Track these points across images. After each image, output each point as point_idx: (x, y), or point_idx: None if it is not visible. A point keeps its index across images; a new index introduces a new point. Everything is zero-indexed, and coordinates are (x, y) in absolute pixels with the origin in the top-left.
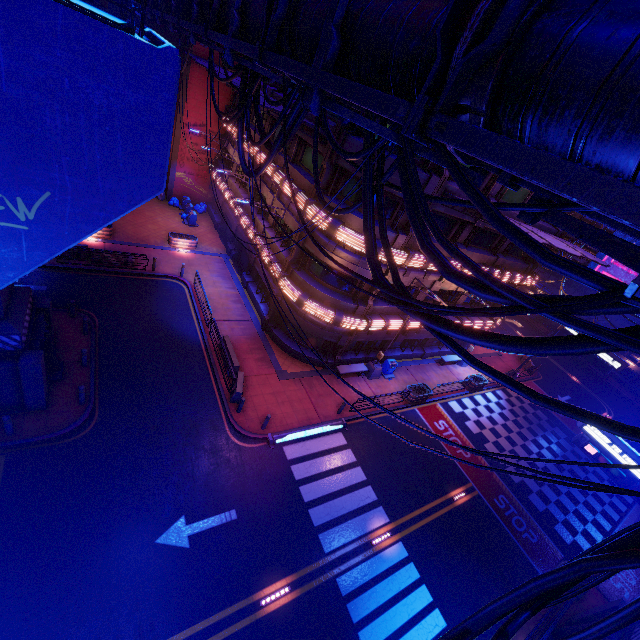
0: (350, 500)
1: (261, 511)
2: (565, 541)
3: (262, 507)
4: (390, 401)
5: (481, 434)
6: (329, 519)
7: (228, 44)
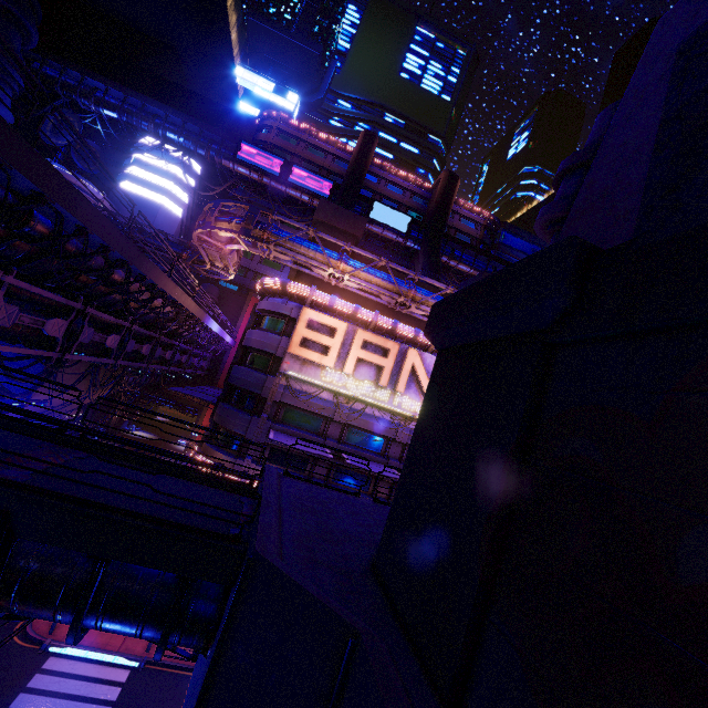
0: None
1: None
2: None
3: None
4: None
5: None
6: None
7: None
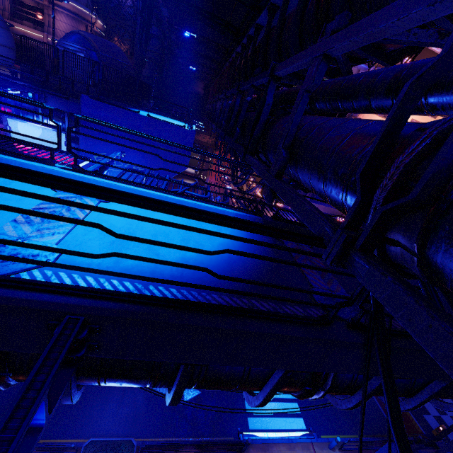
0: None
1: None
2: (431, 427)
3: None
4: None
5: None
6: None
7: (214, 127)
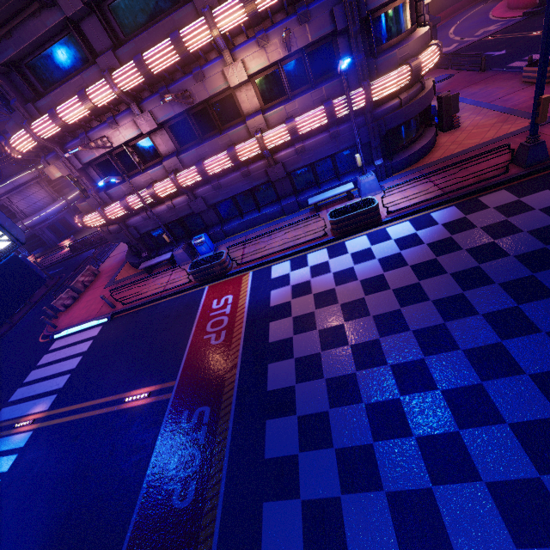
0: (45, 385)
1: (2, 385)
2: (260, 547)
3: (5, 383)
4: (177, 285)
5: (285, 305)
6: (19, 398)
7: None
